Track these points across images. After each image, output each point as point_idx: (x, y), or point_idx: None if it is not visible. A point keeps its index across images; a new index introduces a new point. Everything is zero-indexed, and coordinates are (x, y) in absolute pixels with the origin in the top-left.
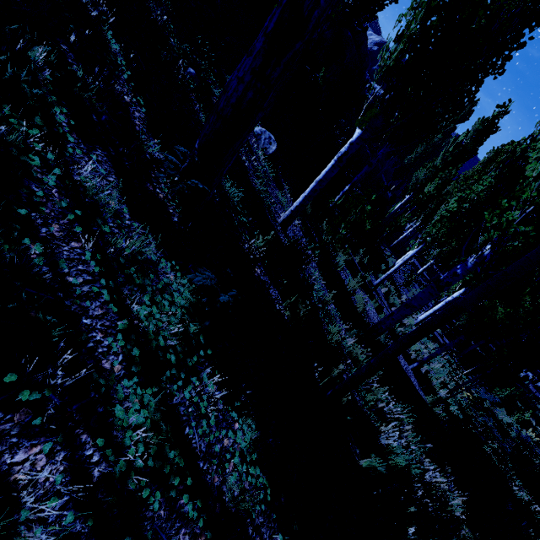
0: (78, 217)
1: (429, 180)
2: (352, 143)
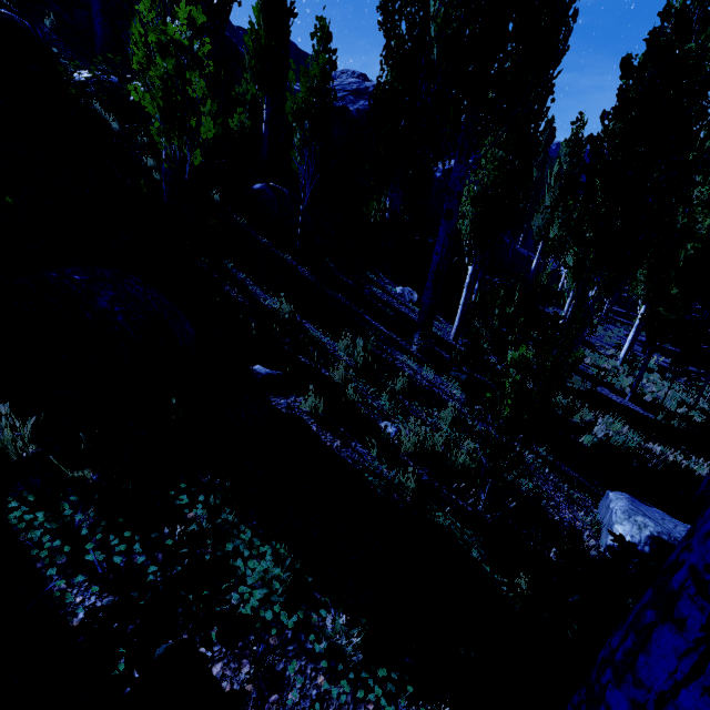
0: (411, 369)
1: (551, 221)
2: (470, 275)
